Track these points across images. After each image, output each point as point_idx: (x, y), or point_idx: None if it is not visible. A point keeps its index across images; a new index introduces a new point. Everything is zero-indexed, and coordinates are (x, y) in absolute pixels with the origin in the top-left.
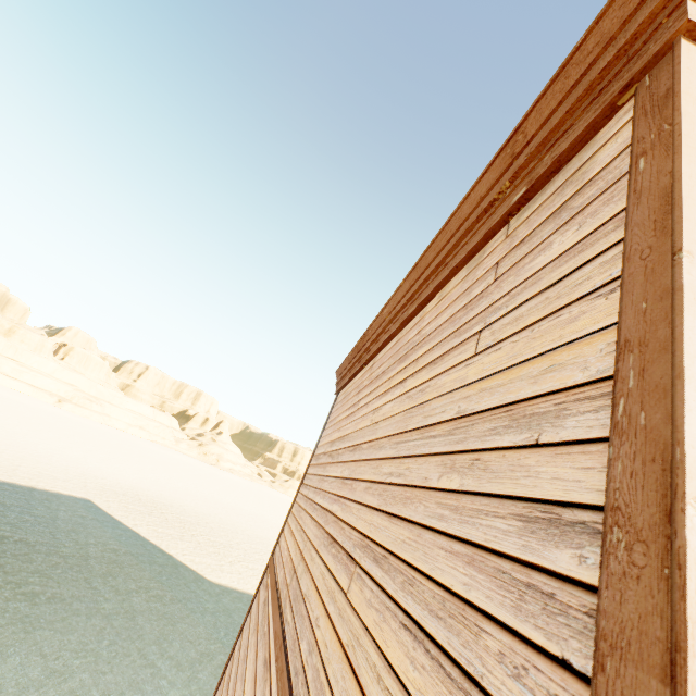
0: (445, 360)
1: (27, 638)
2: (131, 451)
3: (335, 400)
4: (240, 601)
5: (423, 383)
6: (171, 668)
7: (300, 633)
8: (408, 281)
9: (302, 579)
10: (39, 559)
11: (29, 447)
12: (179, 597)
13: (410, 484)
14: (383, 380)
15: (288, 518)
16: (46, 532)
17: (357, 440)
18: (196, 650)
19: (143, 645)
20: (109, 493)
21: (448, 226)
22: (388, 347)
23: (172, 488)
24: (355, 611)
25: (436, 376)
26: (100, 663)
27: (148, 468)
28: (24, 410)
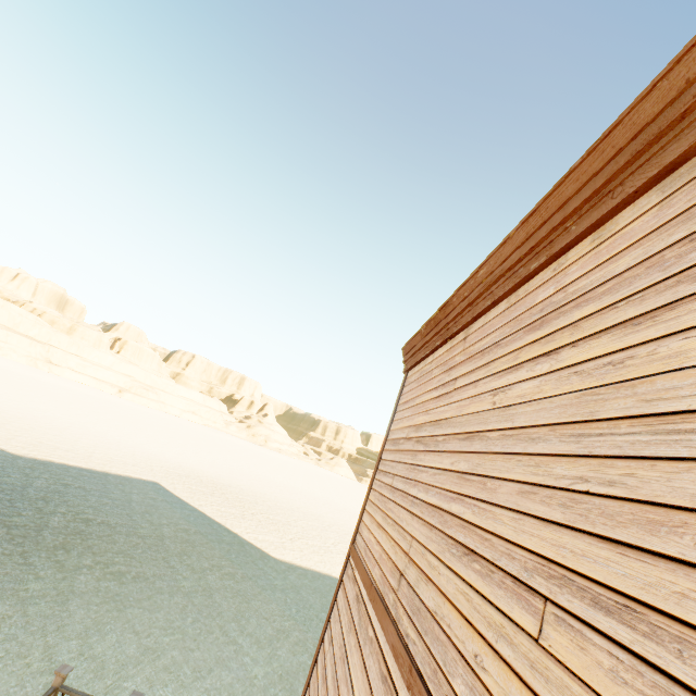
0: (664, 318)
1: (120, 616)
2: (187, 435)
3: (405, 380)
4: (306, 578)
5: (612, 353)
6: (251, 645)
7: (444, 665)
8: (523, 229)
9: (421, 589)
10: (121, 540)
11: (100, 435)
12: (249, 575)
13: (653, 501)
14: (498, 353)
15: (366, 506)
16: (123, 514)
17: (470, 427)
18: (272, 627)
19: (223, 622)
20: (173, 475)
21: (606, 142)
22: (492, 314)
23: (228, 469)
24: (575, 677)
25: (649, 342)
26: (187, 641)
27: (204, 450)
28: (91, 401)
